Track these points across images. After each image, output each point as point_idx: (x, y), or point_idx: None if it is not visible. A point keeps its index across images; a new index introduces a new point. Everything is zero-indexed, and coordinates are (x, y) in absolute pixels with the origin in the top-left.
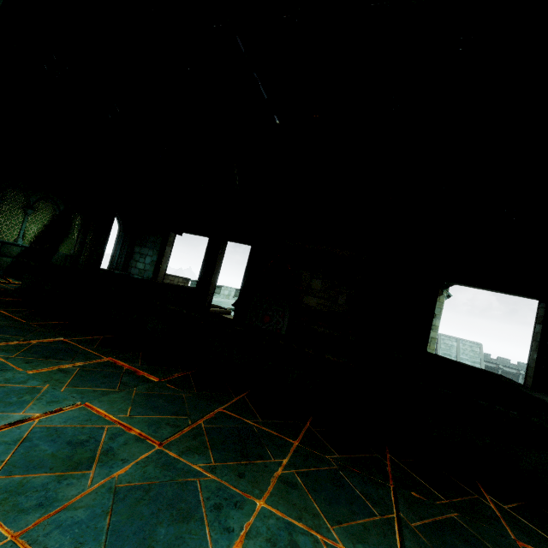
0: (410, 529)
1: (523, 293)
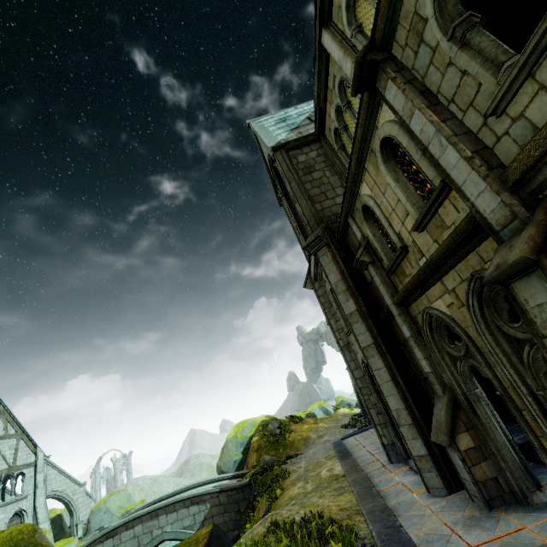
0: None
1: None
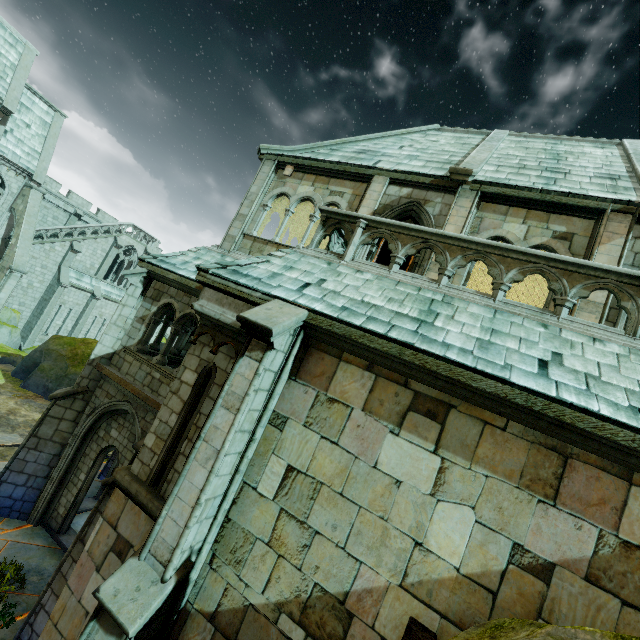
0: None
1: None
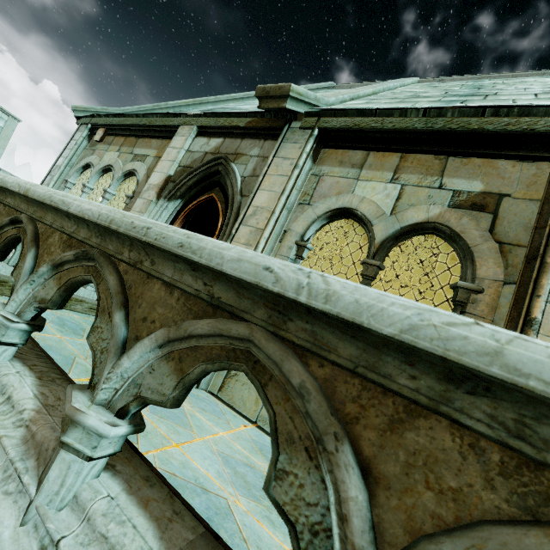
0: None
1: None
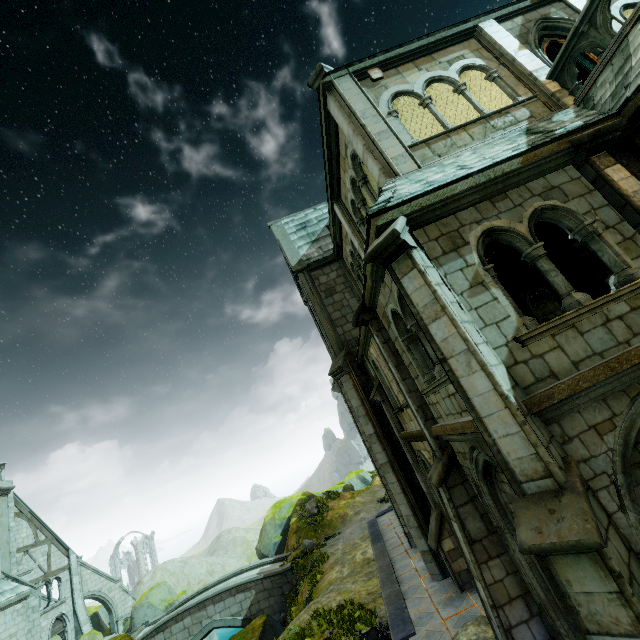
0: None
1: None
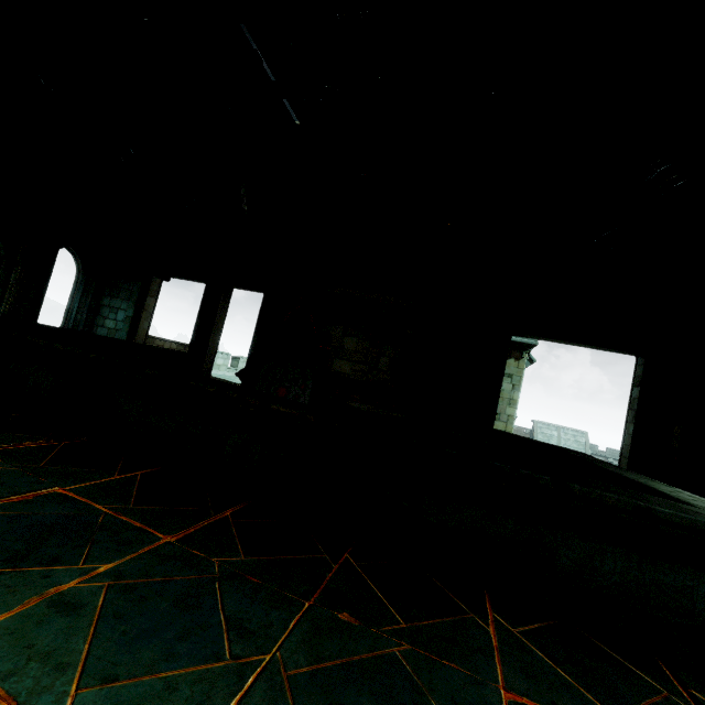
0: (274, 683)
1: (616, 346)
